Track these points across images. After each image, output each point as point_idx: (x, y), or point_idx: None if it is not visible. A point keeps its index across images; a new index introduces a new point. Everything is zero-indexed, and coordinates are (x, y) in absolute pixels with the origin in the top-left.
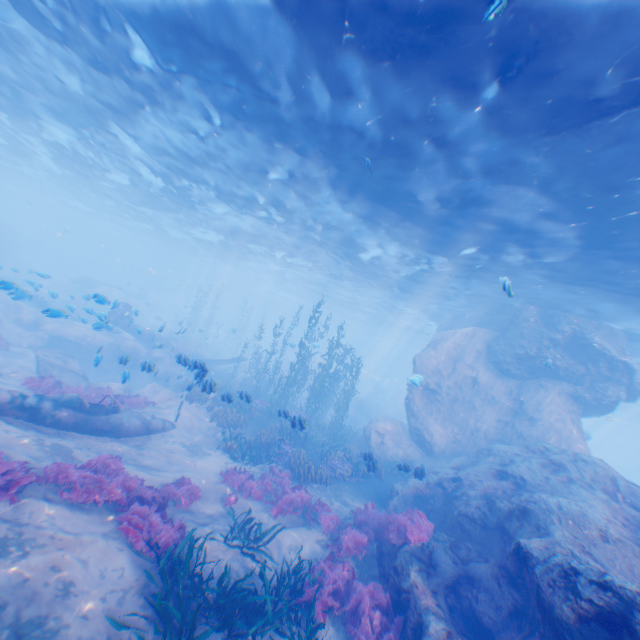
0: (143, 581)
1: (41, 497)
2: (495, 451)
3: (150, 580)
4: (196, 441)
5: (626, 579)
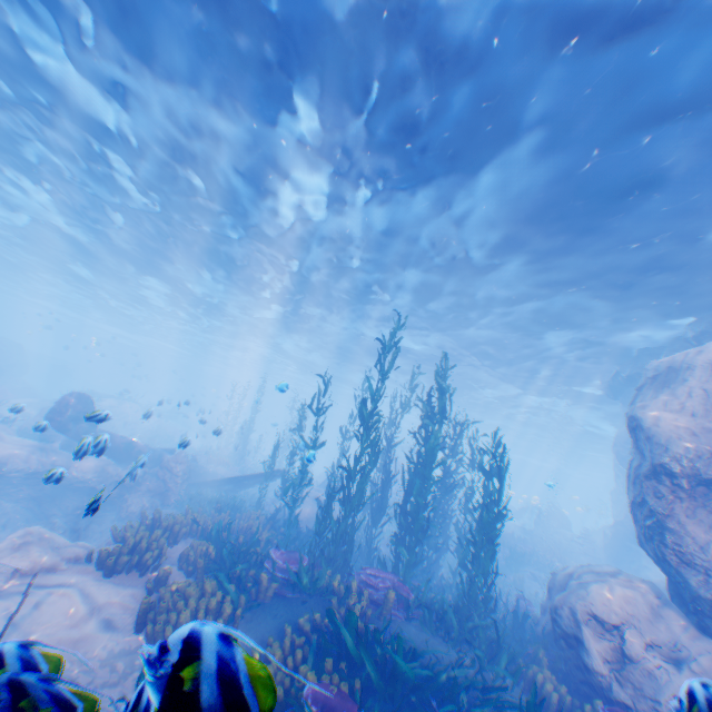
0: None
1: None
2: None
3: None
4: None
5: None
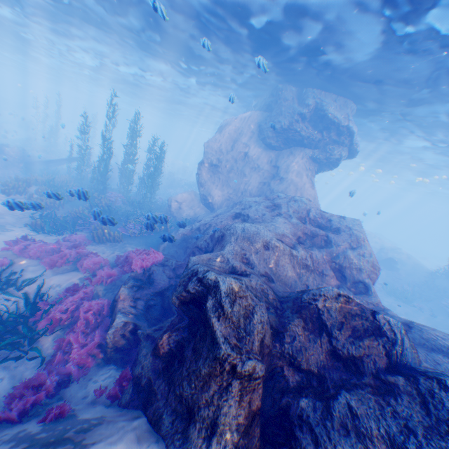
0: None
1: None
2: (244, 203)
3: None
4: (3, 224)
5: (272, 270)
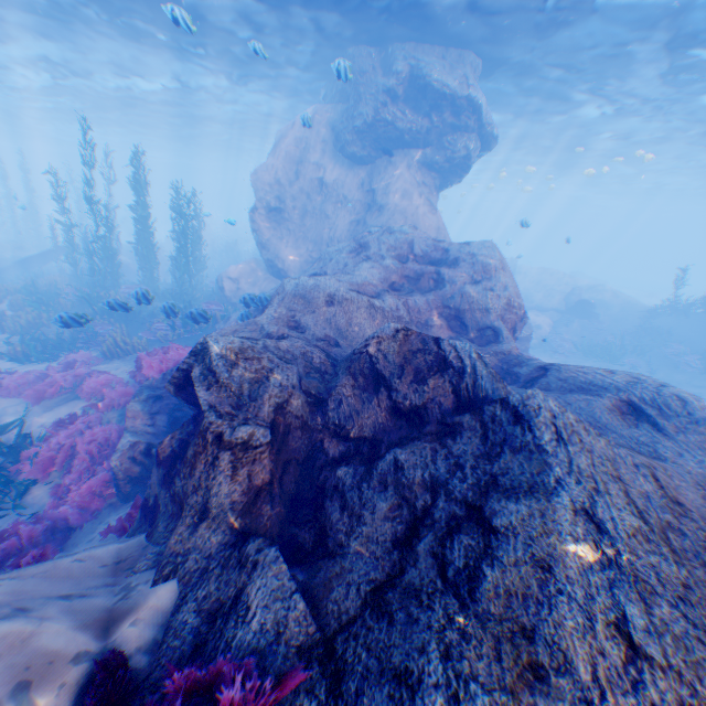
0: None
1: None
2: (321, 255)
3: None
4: None
5: (341, 333)
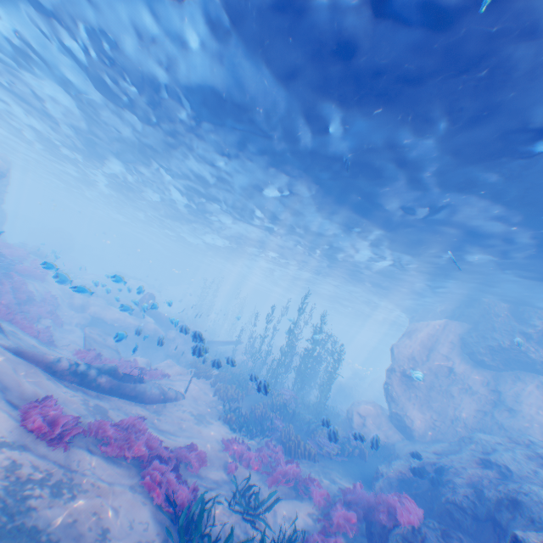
0: (162, 535)
1: (86, 449)
2: (477, 440)
3: (167, 535)
4: (201, 411)
5: None
